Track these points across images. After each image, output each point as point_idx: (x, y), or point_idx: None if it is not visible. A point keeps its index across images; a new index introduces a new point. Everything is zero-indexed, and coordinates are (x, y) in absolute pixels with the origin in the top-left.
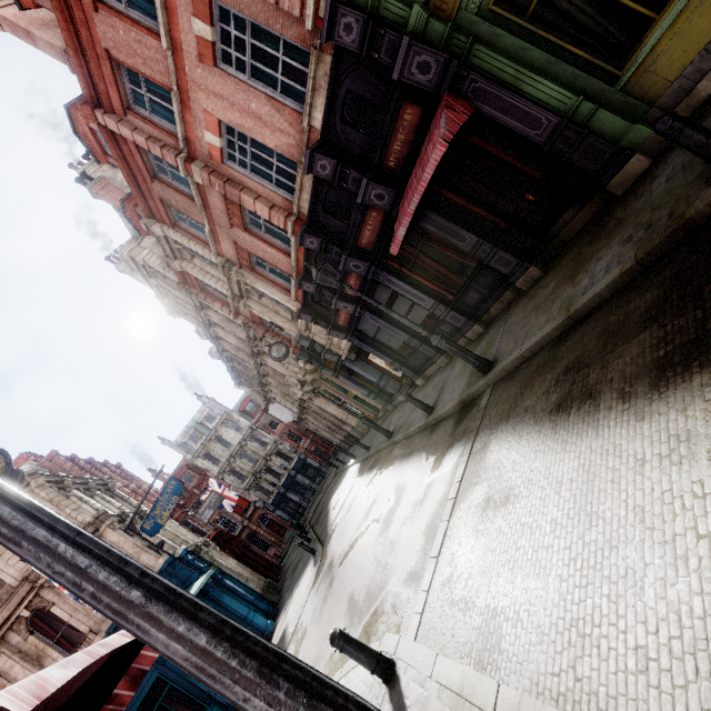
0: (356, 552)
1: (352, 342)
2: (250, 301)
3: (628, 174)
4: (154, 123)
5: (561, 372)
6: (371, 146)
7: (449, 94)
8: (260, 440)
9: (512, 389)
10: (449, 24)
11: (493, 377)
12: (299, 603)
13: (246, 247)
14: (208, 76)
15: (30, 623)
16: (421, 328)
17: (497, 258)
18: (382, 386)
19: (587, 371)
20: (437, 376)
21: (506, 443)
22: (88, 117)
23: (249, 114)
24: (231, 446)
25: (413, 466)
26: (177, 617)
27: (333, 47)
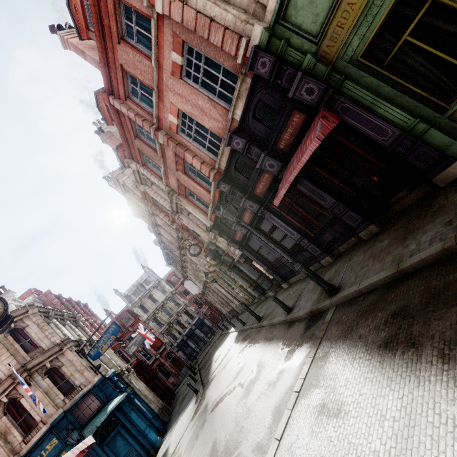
0: (223, 405)
1: (243, 252)
2: (182, 215)
3: (449, 174)
4: (141, 107)
5: (390, 315)
6: (270, 134)
7: (325, 109)
8: (176, 301)
9: (350, 315)
10: (329, 67)
11: (337, 300)
12: (180, 430)
13: (184, 183)
14: (176, 83)
15: (6, 407)
16: (289, 256)
17: (347, 215)
18: (259, 283)
19: (411, 321)
20: (297, 284)
21: (341, 360)
22: (105, 99)
23: (196, 107)
24: (157, 302)
25: (272, 350)
26: None
27: (253, 74)
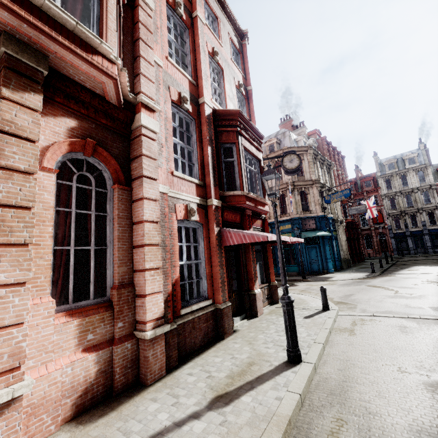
0: (375, 289)
1: None
2: None
3: None
4: None
5: None
6: None
7: None
8: (428, 197)
9: None
10: None
11: None
12: (345, 277)
13: None
14: None
15: (280, 196)
16: None
17: None
18: None
19: None
20: None
21: None
22: None
23: None
24: (406, 186)
25: None
26: (280, 253)
27: None
